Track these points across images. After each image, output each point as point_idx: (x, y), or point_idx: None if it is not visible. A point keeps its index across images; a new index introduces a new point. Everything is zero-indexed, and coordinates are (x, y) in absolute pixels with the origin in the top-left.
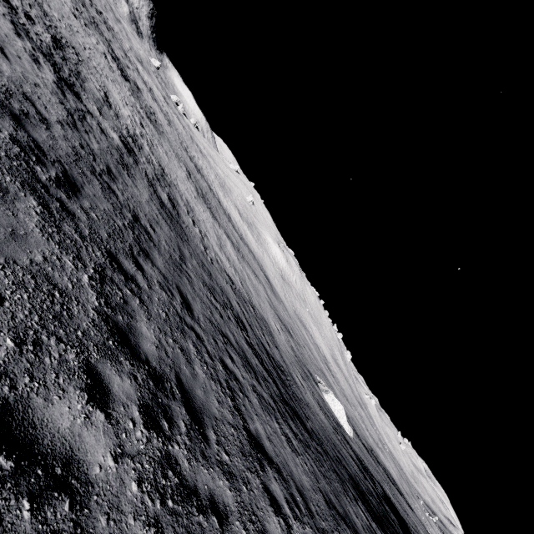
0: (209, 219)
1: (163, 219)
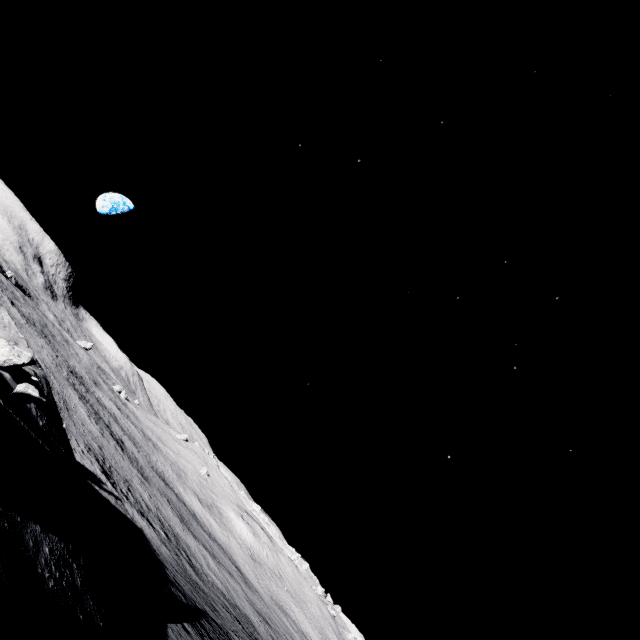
0: (195, 544)
1: (196, 575)
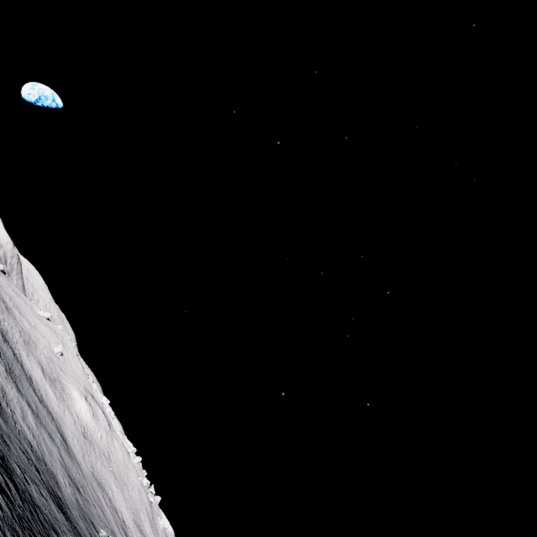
0: (15, 395)
1: None
